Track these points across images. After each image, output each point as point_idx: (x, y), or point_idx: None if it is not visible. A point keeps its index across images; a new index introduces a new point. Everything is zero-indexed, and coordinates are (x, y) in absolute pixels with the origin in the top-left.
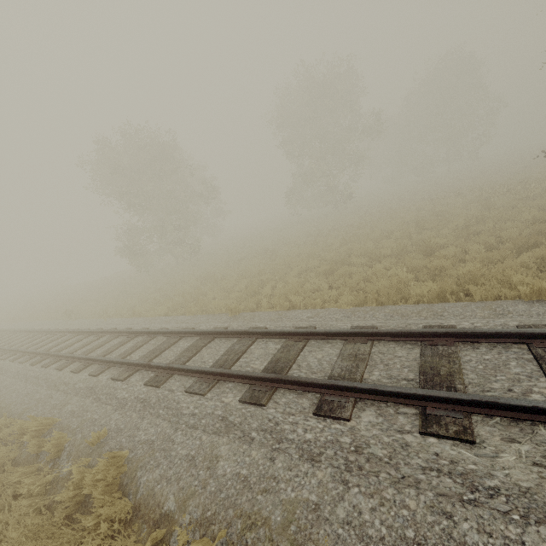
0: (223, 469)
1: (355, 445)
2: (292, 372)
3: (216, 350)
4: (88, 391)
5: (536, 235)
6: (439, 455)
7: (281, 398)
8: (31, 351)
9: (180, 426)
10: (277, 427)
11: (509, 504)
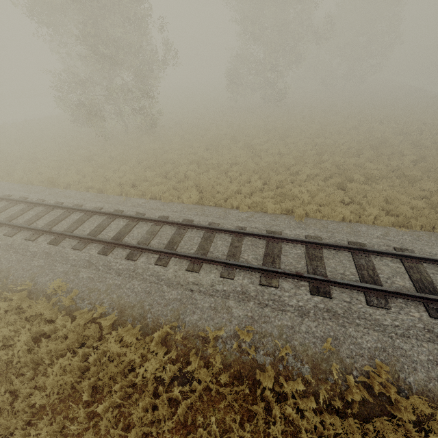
0: None
1: None
2: None
3: (340, 262)
4: (241, 295)
5: None
6: None
7: None
8: (81, 236)
9: (391, 335)
10: None
11: None
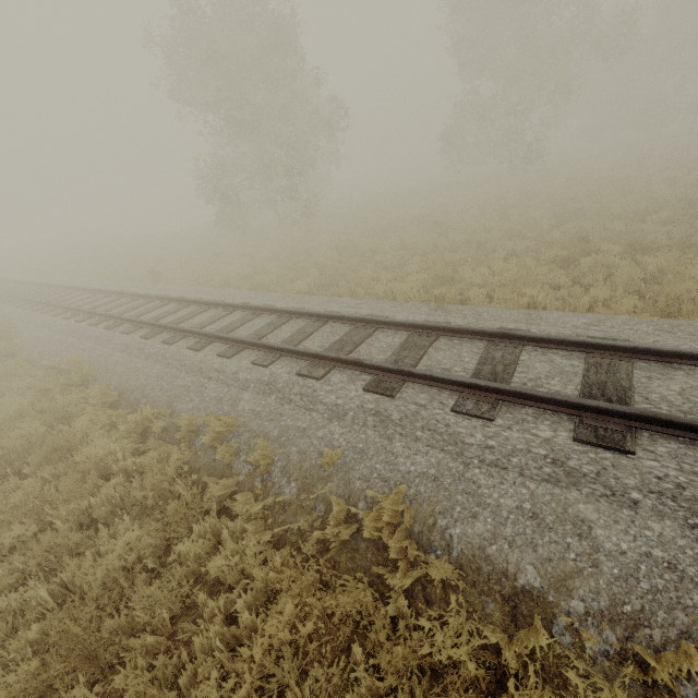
0: (613, 543)
1: None
2: (642, 407)
3: (455, 354)
4: (264, 386)
5: None
6: None
7: (656, 446)
8: (134, 319)
9: (470, 461)
10: (687, 493)
11: None
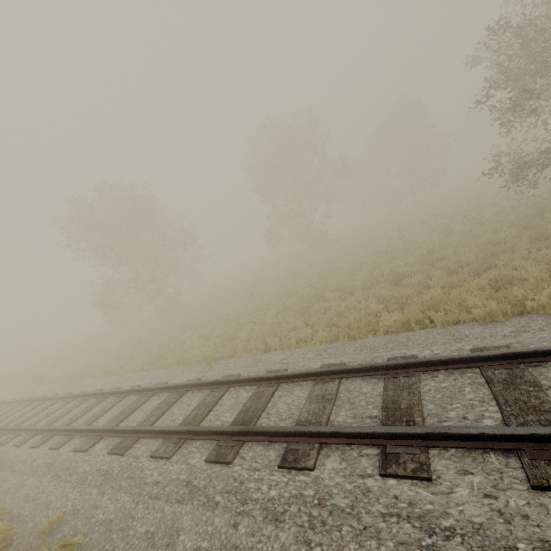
0: (183, 544)
1: (318, 497)
2: (261, 421)
3: (187, 405)
4: (46, 468)
5: (489, 258)
6: (398, 498)
7: (247, 453)
8: None
9: (142, 499)
10: (242, 487)
11: (464, 544)
